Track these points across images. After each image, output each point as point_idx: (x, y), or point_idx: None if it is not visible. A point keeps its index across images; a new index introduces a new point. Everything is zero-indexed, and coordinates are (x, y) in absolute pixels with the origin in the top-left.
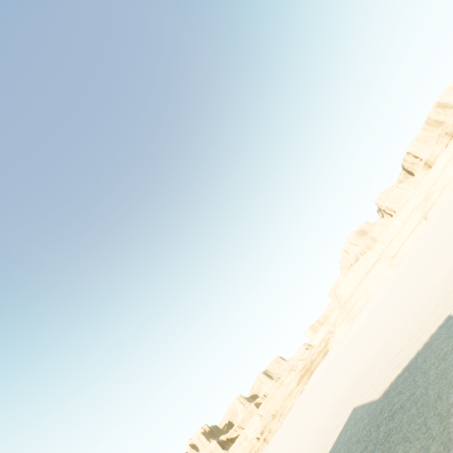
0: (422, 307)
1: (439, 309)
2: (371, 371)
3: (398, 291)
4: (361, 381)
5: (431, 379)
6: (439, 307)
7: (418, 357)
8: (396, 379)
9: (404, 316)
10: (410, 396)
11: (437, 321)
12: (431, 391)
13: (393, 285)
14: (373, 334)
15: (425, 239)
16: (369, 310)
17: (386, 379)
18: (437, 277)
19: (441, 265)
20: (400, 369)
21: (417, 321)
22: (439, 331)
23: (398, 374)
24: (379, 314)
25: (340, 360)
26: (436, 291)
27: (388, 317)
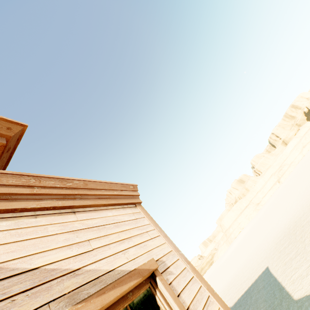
0: (261, 254)
1: (265, 260)
2: (232, 288)
3: (255, 233)
4: (226, 292)
5: (252, 302)
6: (266, 259)
7: (251, 287)
8: (240, 297)
9: (253, 255)
10: (243, 308)
11: (263, 268)
12: (250, 308)
13: (255, 226)
14: (238, 260)
15: (275, 198)
16: (240, 239)
17: (237, 295)
18: (271, 236)
19: (274, 228)
20: (243, 291)
21: (256, 263)
22: (262, 274)
23: (242, 294)
24: (244, 246)
25: (219, 272)
26: (268, 246)
27: (247, 252)
